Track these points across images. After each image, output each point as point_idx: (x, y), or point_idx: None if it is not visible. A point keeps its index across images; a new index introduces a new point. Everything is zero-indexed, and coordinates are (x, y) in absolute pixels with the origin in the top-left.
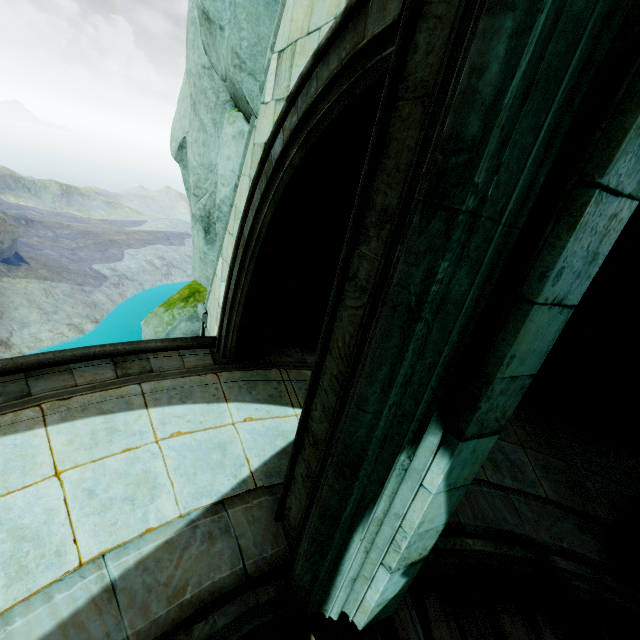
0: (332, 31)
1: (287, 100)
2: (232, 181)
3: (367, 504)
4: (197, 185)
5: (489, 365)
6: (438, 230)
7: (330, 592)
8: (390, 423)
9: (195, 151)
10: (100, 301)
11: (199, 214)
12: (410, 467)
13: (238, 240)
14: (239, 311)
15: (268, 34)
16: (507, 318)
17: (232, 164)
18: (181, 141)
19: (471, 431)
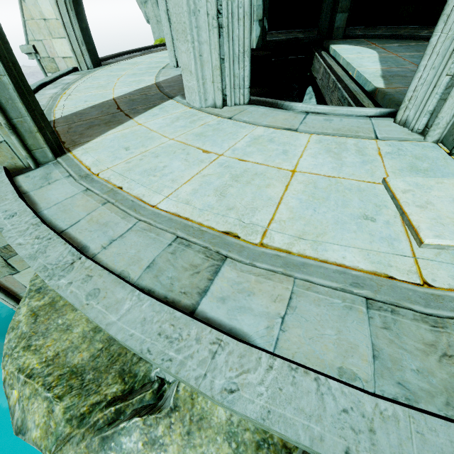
0: None
1: None
2: None
3: None
4: None
5: None
6: None
7: None
8: None
9: None
10: None
11: None
12: None
13: None
14: None
15: None
16: None
17: None
18: None
19: None
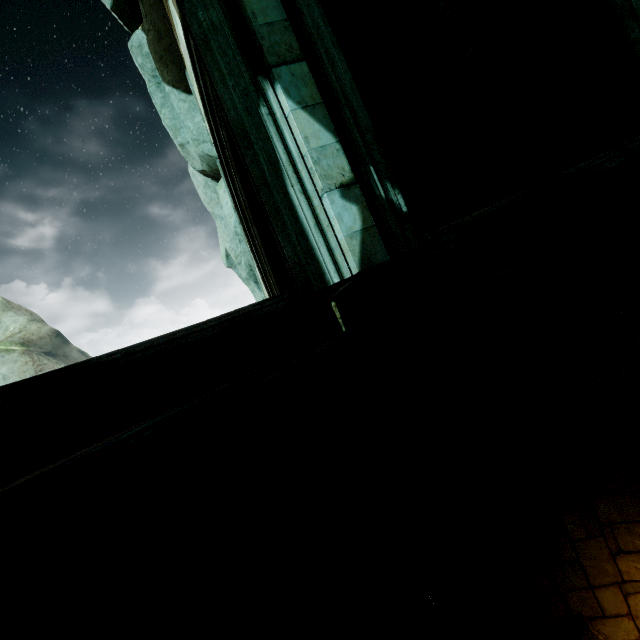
0: (190, 60)
1: (205, 114)
2: (233, 211)
3: (276, 160)
4: (236, 256)
5: (251, 28)
6: (189, 7)
7: (317, 258)
8: (242, 98)
9: (225, 238)
10: None
11: (246, 273)
12: (278, 119)
13: (242, 224)
14: (270, 271)
15: (201, 119)
16: (240, 6)
17: (229, 204)
18: (225, 253)
19: (273, 61)
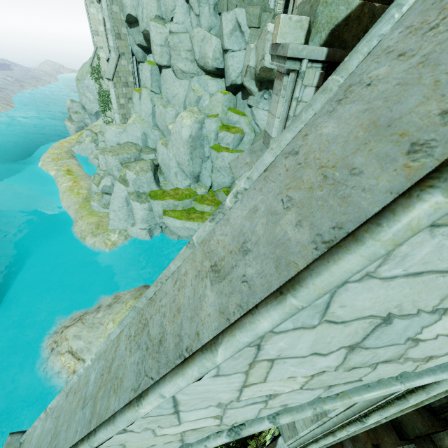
0: None
1: None
2: None
3: None
4: None
5: None
6: None
7: None
8: None
9: None
10: (3, 97)
11: None
12: None
13: None
14: None
15: None
16: None
17: None
18: None
19: None
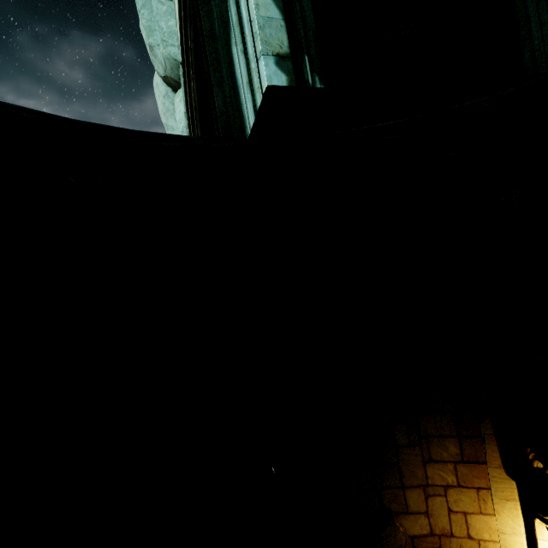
0: None
1: (178, 11)
2: (184, 117)
3: (227, 20)
4: None
5: None
6: None
7: (243, 113)
8: None
9: None
10: None
11: None
12: None
13: (189, 124)
14: None
15: (174, 24)
16: None
17: (182, 111)
18: None
19: None
